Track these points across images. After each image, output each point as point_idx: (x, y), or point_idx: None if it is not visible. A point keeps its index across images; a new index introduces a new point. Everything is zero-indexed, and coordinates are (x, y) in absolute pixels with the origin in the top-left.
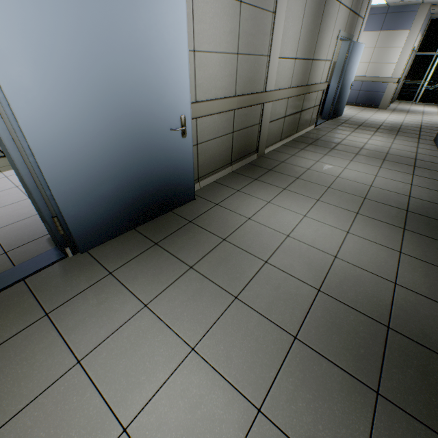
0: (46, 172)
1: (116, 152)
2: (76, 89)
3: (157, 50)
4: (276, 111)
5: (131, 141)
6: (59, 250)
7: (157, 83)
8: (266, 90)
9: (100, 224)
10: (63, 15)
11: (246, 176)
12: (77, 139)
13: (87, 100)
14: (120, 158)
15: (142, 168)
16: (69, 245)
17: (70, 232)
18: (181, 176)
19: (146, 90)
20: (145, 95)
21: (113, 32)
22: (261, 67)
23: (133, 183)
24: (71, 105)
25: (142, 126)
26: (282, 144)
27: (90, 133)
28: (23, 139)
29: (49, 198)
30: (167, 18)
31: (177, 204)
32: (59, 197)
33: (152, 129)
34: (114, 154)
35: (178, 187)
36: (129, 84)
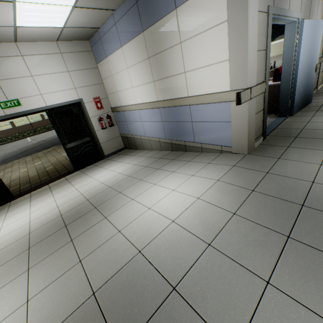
0: (296, 81)
1: (304, 77)
2: (305, 56)
3: (317, 42)
4: (321, 67)
5: (307, 73)
6: (281, 117)
7: (314, 53)
8: (321, 56)
9: (297, 105)
10: (309, 36)
11: (322, 95)
12: (302, 71)
13: (305, 59)
14: (305, 79)
15: (306, 84)
16: (288, 112)
17: (293, 105)
18: (311, 90)
19: (313, 55)
20: (312, 57)
21: (313, 38)
22: (321, 46)
23: (304, 90)
24: (304, 60)
25: (309, 68)
26: (321, 86)
27: (303, 69)
28: (294, 72)
29: (291, 92)
30: (320, 32)
31: (308, 103)
32: (295, 91)
33: (311, 69)
34: (304, 77)
35: (309, 95)
36: (311, 53)
